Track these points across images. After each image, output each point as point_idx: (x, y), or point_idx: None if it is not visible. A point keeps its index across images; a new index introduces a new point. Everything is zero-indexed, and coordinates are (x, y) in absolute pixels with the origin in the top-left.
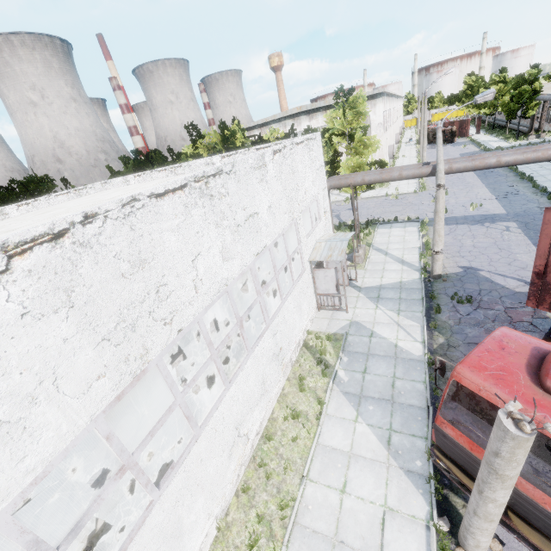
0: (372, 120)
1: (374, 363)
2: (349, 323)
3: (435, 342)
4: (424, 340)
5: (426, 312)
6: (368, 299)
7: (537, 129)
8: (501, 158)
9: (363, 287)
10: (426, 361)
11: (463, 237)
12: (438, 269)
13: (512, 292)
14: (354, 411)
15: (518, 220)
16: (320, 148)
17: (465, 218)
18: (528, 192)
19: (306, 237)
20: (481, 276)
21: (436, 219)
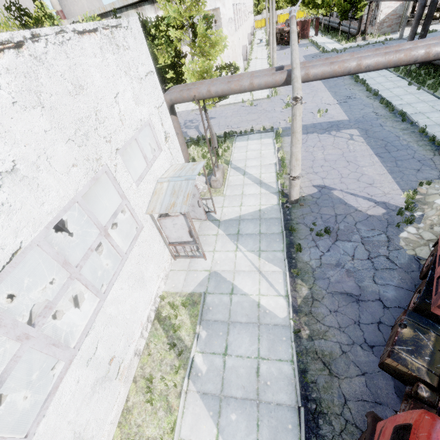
0: (222, 14)
1: (236, 337)
2: (207, 275)
3: (298, 294)
4: (288, 294)
5: (287, 250)
6: (227, 237)
7: (363, 31)
8: (362, 61)
9: (222, 221)
10: (292, 328)
11: (314, 148)
12: (296, 195)
13: (365, 215)
14: (213, 426)
15: (359, 127)
16: (143, 44)
17: (314, 126)
18: (363, 96)
19: (137, 182)
20: (335, 197)
21: (293, 140)
